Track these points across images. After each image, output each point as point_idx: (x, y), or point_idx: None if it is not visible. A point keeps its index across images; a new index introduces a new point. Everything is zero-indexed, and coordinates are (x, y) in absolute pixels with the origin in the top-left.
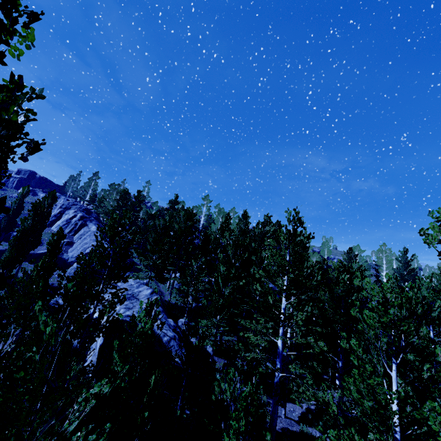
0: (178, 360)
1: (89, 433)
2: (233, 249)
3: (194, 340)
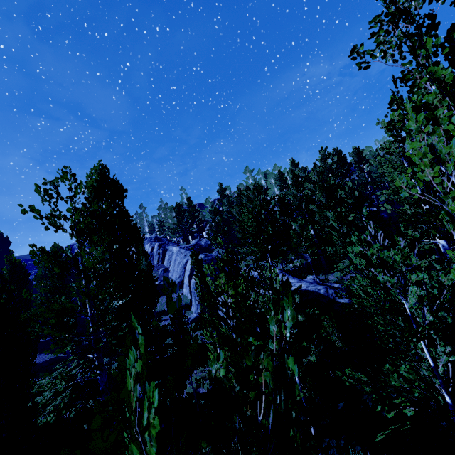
0: (345, 301)
1: (333, 369)
2: (323, 193)
3: (337, 284)
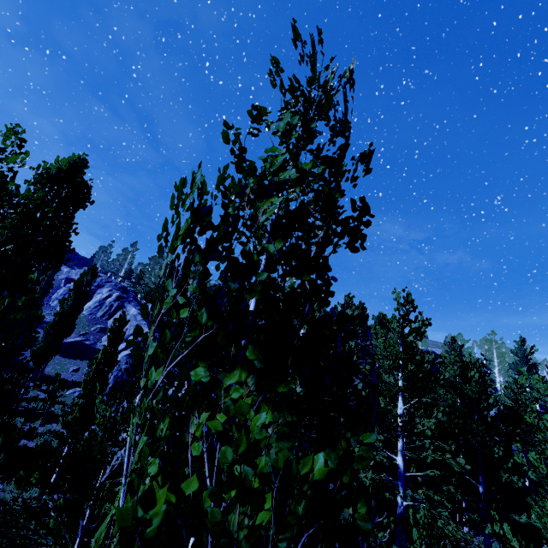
0: None
1: None
2: None
3: None
